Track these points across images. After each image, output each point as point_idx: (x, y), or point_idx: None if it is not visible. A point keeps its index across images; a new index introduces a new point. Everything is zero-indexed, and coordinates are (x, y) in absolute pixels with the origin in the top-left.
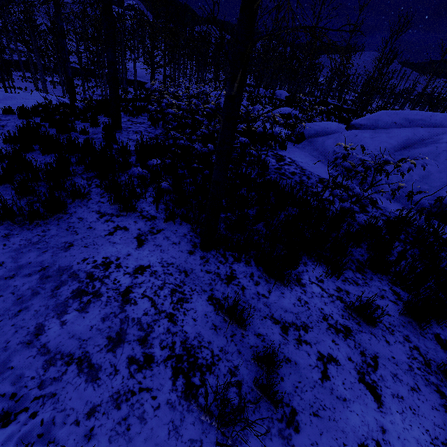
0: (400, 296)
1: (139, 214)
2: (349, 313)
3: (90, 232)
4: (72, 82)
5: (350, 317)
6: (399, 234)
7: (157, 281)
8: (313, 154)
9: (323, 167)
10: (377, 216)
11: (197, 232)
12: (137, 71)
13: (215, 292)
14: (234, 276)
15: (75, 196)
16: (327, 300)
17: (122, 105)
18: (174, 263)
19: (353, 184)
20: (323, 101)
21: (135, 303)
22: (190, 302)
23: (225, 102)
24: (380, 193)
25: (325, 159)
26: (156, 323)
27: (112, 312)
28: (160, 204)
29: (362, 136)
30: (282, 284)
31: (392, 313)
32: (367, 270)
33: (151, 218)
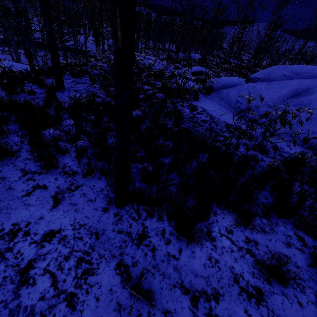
0: (305, 241)
1: (61, 170)
2: (259, 270)
3: (8, 194)
4: (30, 52)
5: (261, 274)
6: (298, 177)
7: (64, 249)
8: (220, 103)
9: (228, 114)
10: (275, 157)
11: (114, 187)
12: (88, 43)
13: (124, 257)
14: (145, 235)
15: (2, 155)
16: (237, 255)
17: (68, 69)
18: (86, 224)
19: (257, 134)
20: (227, 61)
21: (33, 283)
22: (96, 274)
23: (114, 58)
24: (281, 140)
25: (230, 107)
26: (52, 310)
27: (3, 300)
28: (83, 159)
29: (259, 87)
30: (192, 242)
31: (300, 264)
32: (272, 214)
33: (72, 174)
